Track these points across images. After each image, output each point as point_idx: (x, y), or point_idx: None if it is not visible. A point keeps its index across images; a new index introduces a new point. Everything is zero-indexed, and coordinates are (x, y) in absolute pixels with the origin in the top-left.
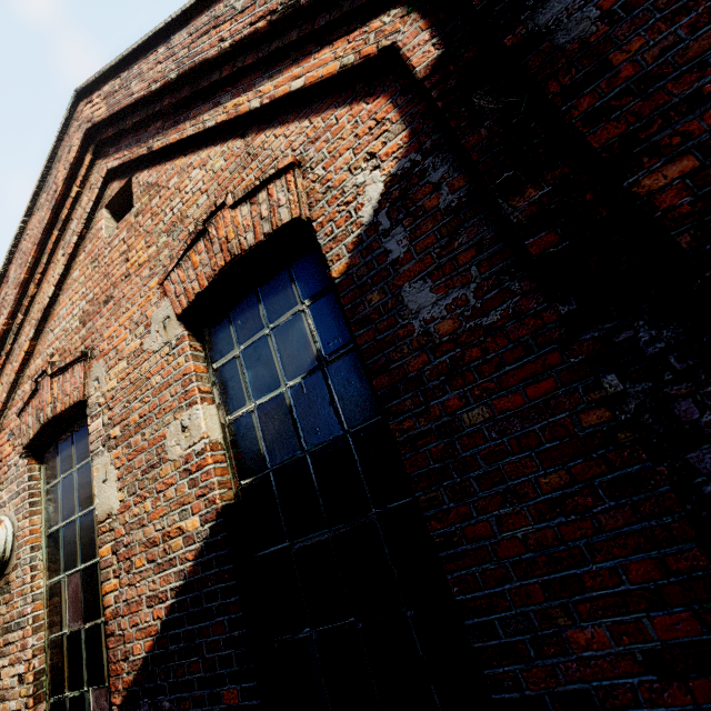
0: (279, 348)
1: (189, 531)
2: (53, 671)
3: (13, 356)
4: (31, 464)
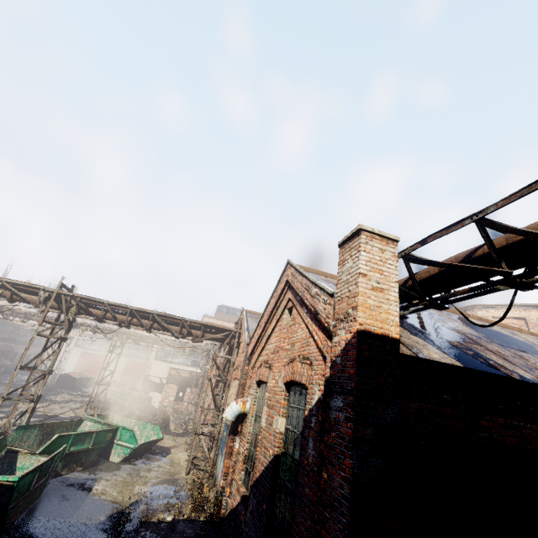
0: (298, 417)
1: (270, 453)
2: (248, 458)
3: (261, 344)
4: (257, 387)
